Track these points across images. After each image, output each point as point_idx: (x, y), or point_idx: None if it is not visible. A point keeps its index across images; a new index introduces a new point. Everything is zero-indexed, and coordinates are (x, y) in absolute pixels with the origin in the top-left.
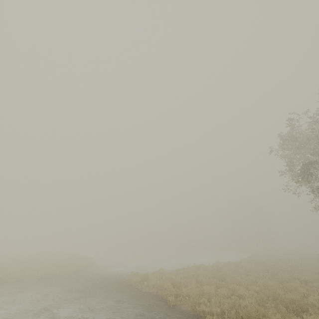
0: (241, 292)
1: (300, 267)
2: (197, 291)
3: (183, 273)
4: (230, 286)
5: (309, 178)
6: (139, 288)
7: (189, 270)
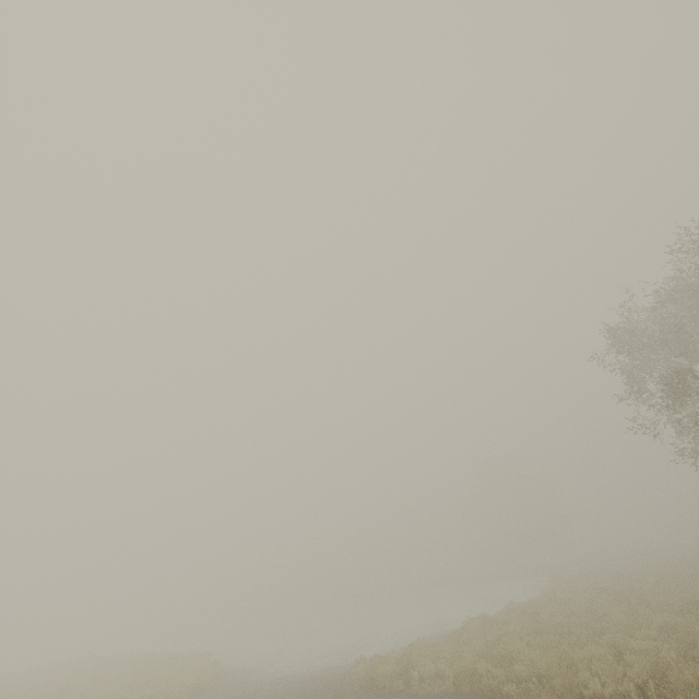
0: (637, 646)
1: (675, 583)
2: (555, 662)
3: (467, 639)
4: (601, 640)
5: (691, 401)
6: (403, 691)
7: (478, 630)
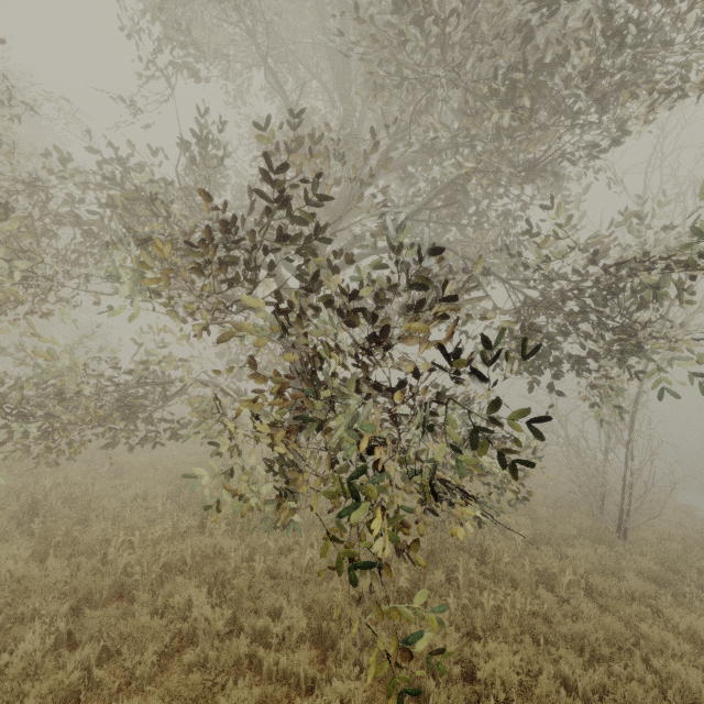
0: None
1: None
2: None
3: None
4: None
5: None
6: None
7: None
